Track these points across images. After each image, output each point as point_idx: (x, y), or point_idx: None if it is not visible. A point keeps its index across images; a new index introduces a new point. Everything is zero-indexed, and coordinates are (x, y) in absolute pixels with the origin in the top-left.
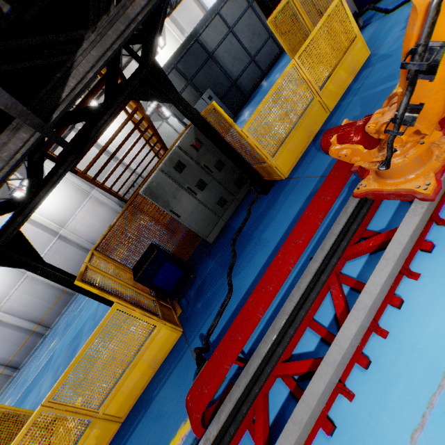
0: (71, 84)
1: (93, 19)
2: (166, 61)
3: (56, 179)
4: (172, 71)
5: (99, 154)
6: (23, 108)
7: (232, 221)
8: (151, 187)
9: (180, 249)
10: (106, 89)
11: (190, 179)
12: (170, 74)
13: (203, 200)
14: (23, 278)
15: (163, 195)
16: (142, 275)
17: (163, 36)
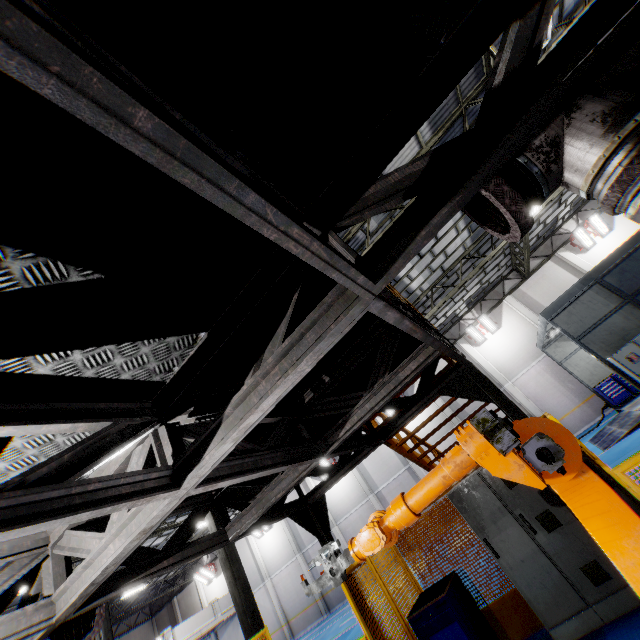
0: (347, 427)
1: (371, 383)
2: (609, 251)
3: (360, 458)
4: (590, 288)
5: (416, 429)
6: (298, 463)
7: (614, 630)
8: (461, 492)
9: (505, 610)
10: (420, 382)
11: (527, 504)
12: (586, 292)
13: (549, 549)
14: (364, 500)
15: (477, 510)
16: (418, 617)
17: (608, 220)
